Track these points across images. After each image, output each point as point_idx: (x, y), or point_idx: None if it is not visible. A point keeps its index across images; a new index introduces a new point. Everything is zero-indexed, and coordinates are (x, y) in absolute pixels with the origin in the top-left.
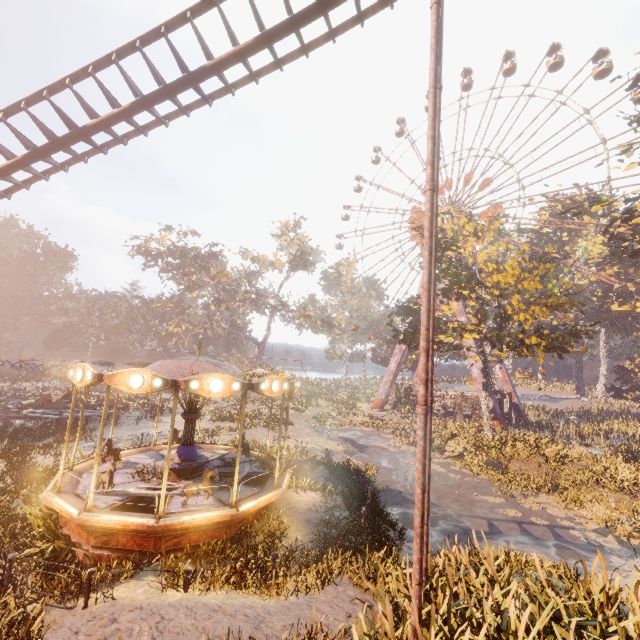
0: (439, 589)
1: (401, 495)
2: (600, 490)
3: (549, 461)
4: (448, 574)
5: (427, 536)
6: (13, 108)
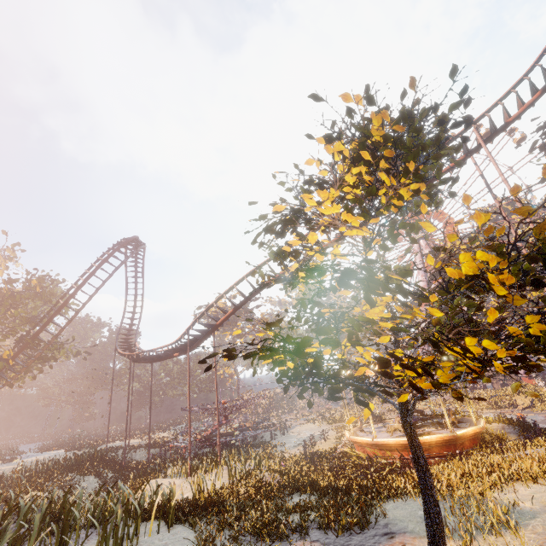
0: None
1: None
2: None
3: None
4: None
5: None
6: None
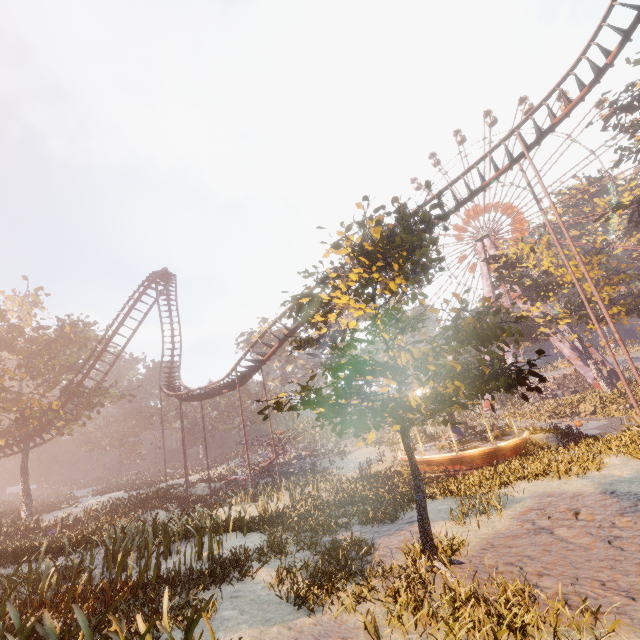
0: None
1: None
2: None
3: None
4: None
5: (636, 403)
6: None
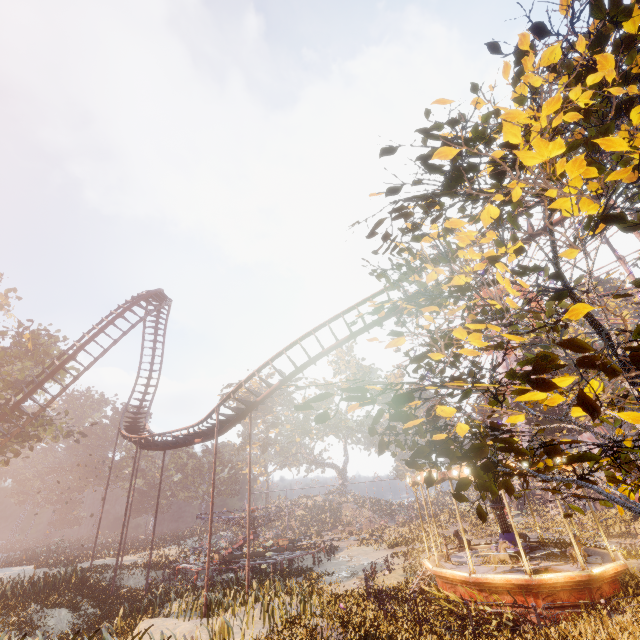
0: None
1: None
2: None
3: None
4: None
5: None
6: (347, 311)
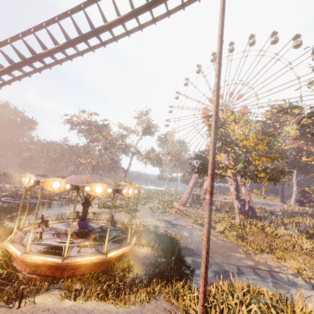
0: (213, 307)
1: (192, 251)
2: (294, 253)
3: (268, 236)
4: (217, 298)
5: (207, 276)
6: (4, 42)
